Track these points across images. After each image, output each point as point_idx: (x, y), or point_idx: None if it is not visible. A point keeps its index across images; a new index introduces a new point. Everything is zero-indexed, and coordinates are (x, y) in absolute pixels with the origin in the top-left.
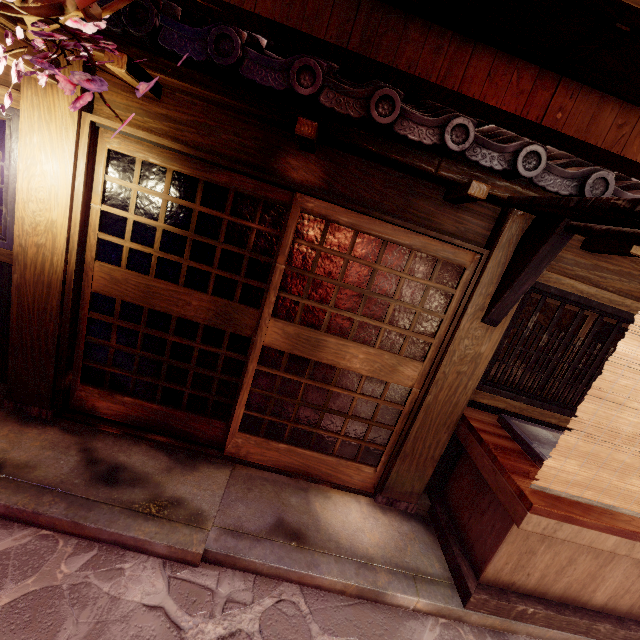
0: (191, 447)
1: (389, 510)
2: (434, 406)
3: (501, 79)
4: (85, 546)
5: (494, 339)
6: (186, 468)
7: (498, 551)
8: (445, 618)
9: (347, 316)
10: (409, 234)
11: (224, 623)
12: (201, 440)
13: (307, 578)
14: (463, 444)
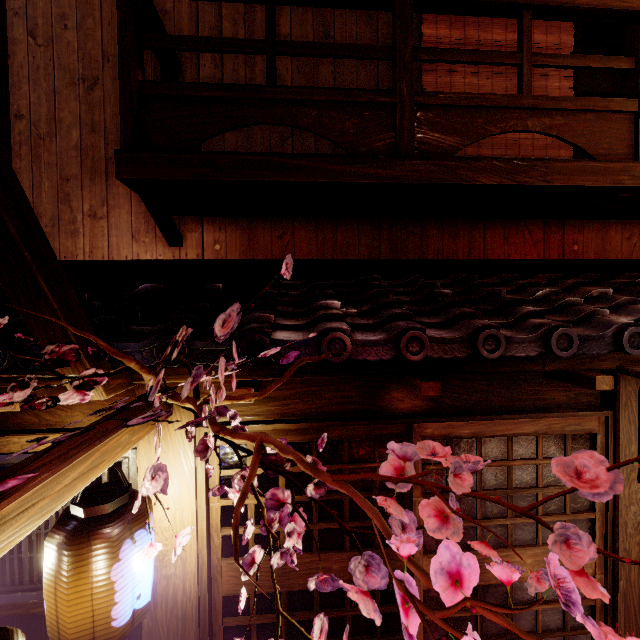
0: None
1: None
2: (630, 591)
3: (516, 238)
4: None
5: None
6: None
7: None
8: None
9: (499, 523)
10: (530, 422)
11: None
12: None
13: None
14: None
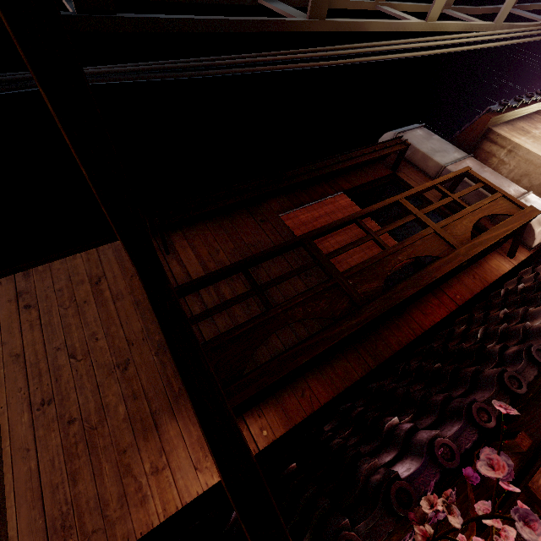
0: None
1: None
2: None
3: (427, 309)
4: None
5: None
6: None
7: None
8: None
9: None
10: None
11: None
12: None
13: None
14: None
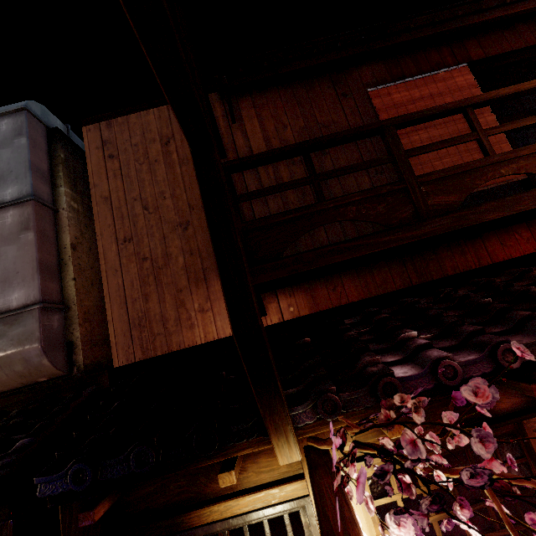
0: None
1: None
2: None
3: (510, 241)
4: None
5: None
6: None
7: None
8: None
9: None
10: None
11: None
12: None
13: None
14: None
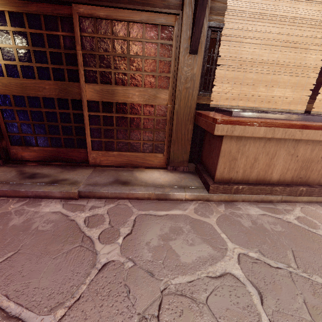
0: (73, 164)
1: (174, 172)
2: (180, 110)
3: None
4: (22, 200)
5: (199, 63)
6: (70, 171)
7: (218, 162)
8: (201, 201)
9: (122, 72)
10: (138, 13)
11: (90, 213)
12: (77, 161)
13: (130, 195)
14: (197, 124)
